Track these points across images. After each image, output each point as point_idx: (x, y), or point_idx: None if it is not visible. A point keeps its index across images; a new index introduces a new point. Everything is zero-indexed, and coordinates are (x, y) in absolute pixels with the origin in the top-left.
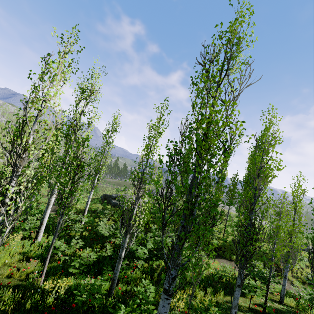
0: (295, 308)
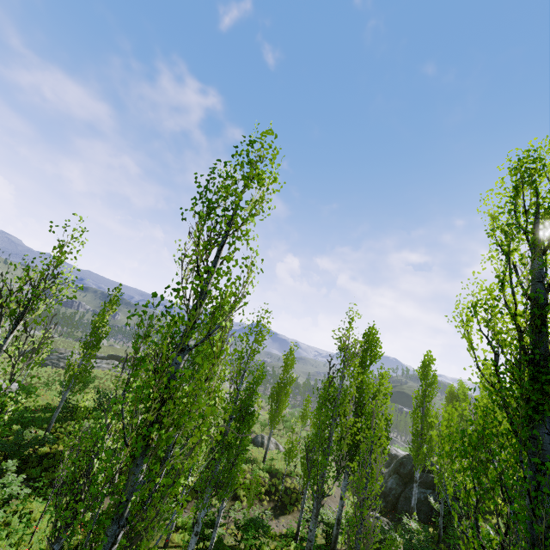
0: (181, 547)
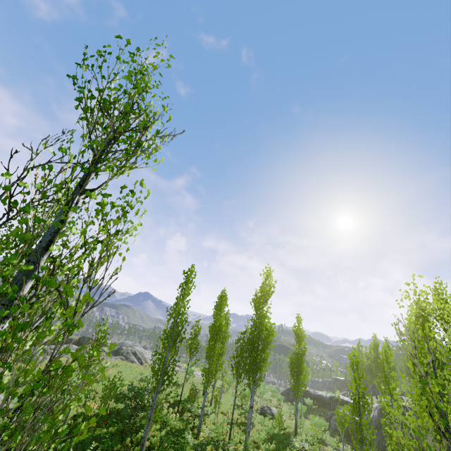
0: None
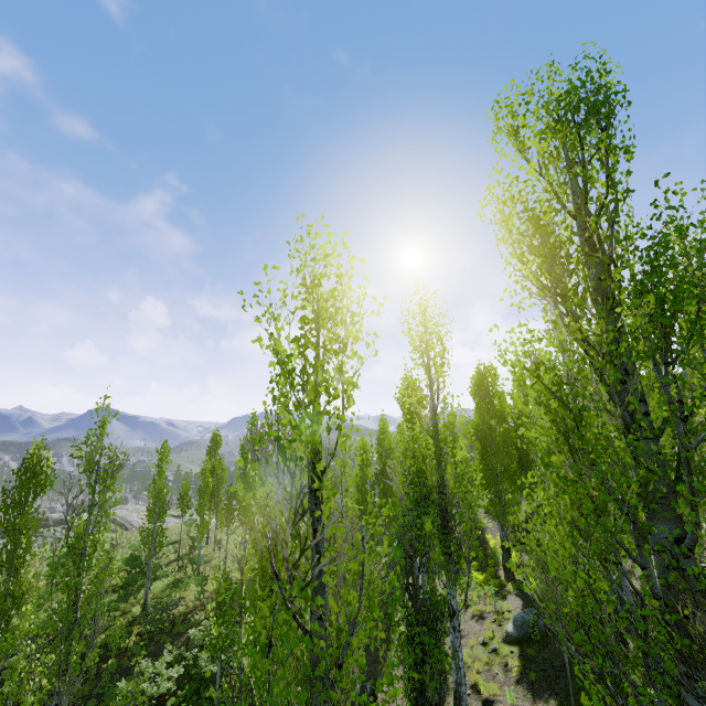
0: None
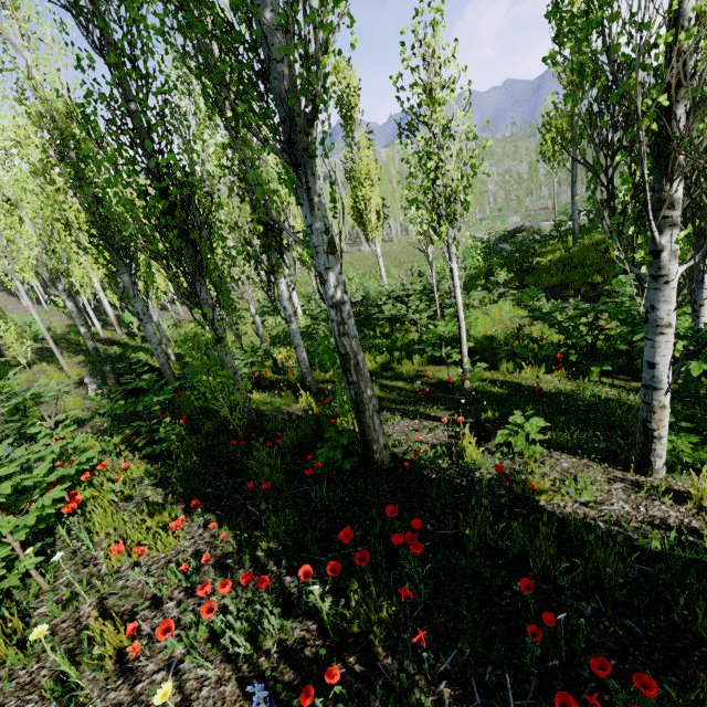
0: None
